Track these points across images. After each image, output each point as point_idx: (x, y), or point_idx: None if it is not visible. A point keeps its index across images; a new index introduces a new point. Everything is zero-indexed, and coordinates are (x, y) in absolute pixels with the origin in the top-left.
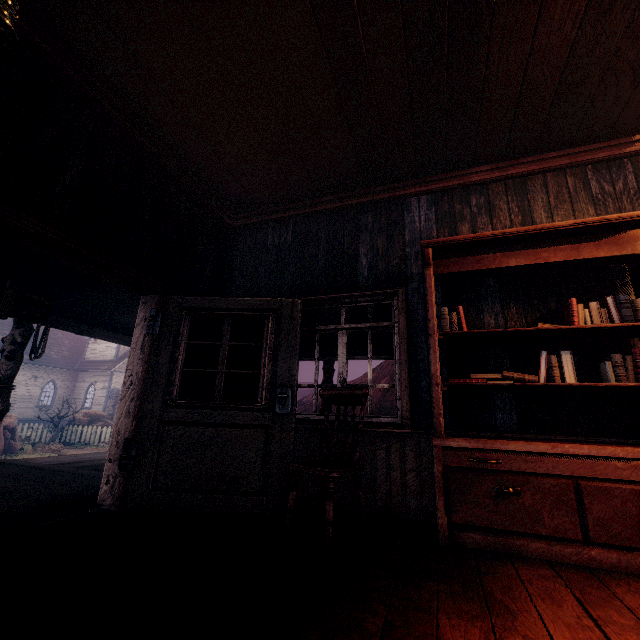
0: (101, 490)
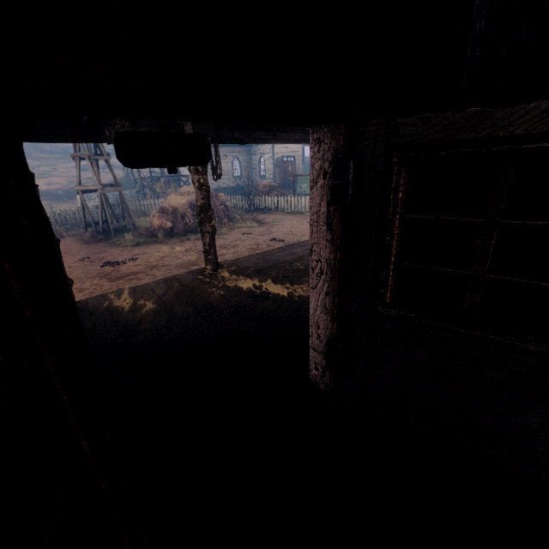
0: (311, 372)
